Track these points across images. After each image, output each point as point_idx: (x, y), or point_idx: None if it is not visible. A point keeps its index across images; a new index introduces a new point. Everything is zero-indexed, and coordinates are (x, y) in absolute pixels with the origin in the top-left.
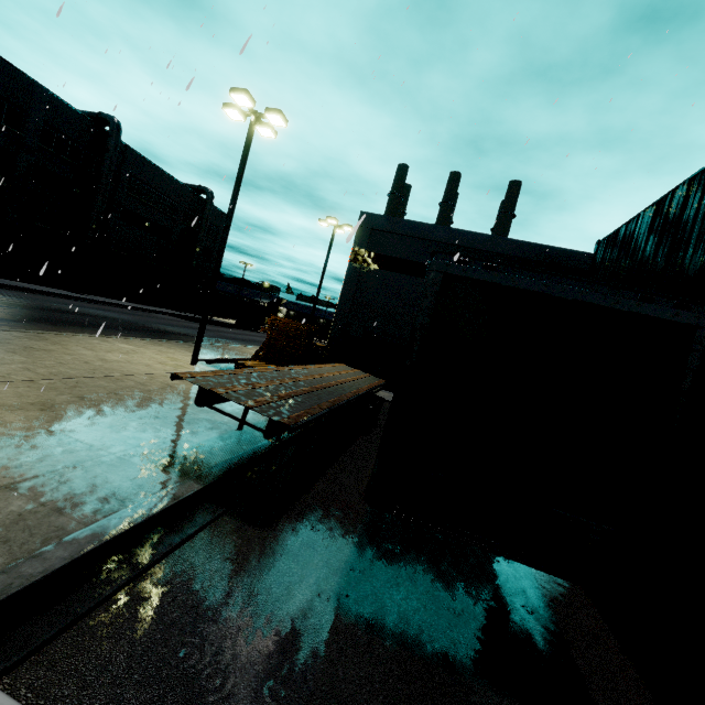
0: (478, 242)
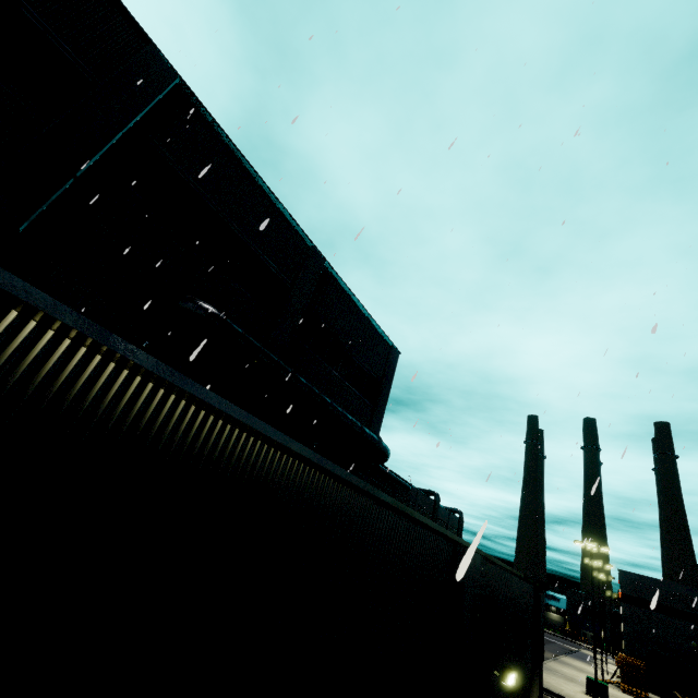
0: None
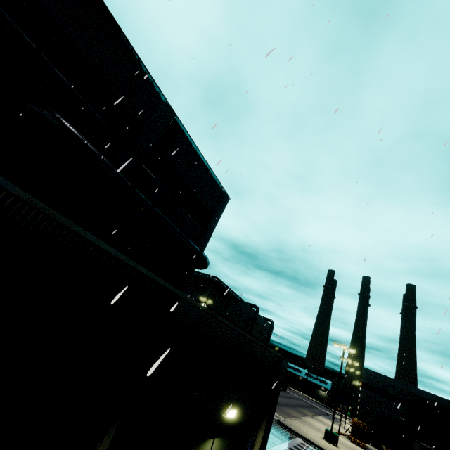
0: (416, 391)
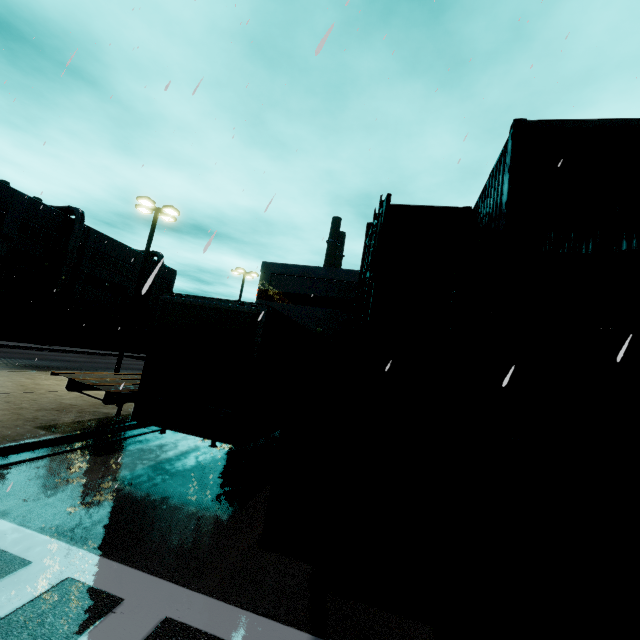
0: (349, 276)
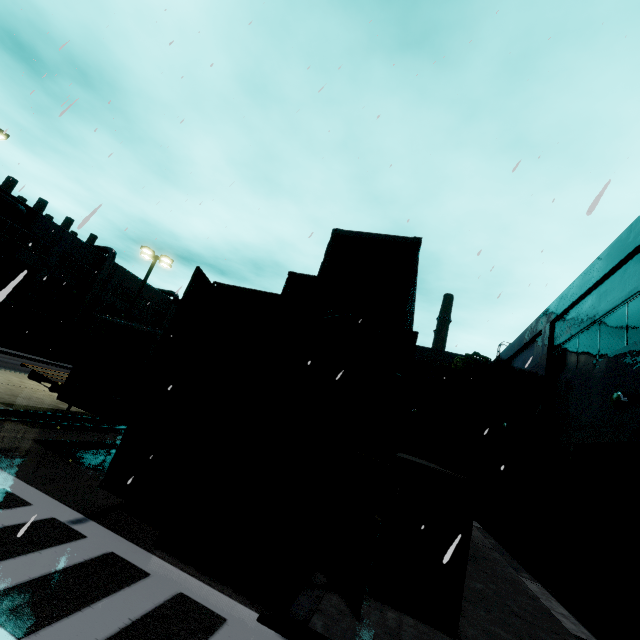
0: None
